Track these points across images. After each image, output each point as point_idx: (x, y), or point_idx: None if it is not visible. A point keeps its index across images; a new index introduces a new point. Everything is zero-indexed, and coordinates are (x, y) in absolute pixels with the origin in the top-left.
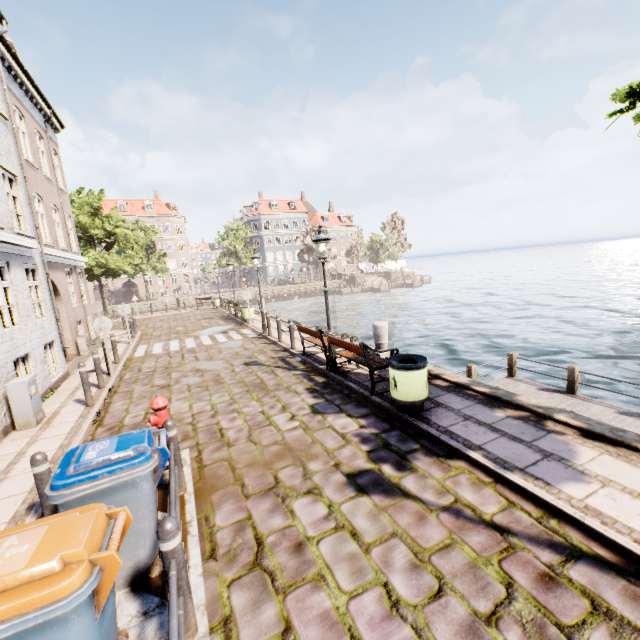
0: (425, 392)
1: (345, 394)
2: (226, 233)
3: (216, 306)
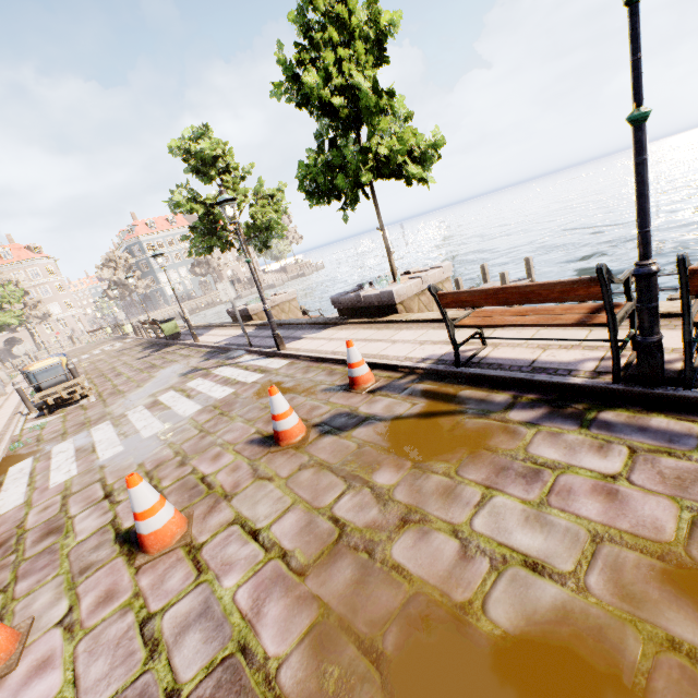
0: (176, 330)
1: (159, 344)
2: (105, 265)
3: (109, 334)
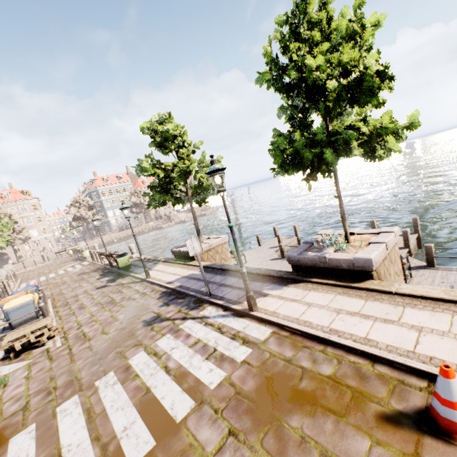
0: (128, 263)
1: (112, 272)
2: (73, 205)
3: (70, 254)
